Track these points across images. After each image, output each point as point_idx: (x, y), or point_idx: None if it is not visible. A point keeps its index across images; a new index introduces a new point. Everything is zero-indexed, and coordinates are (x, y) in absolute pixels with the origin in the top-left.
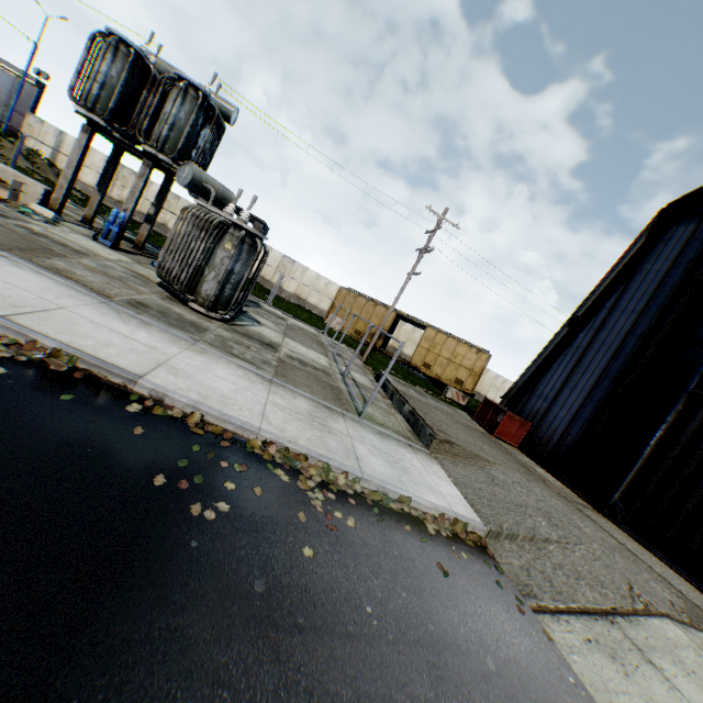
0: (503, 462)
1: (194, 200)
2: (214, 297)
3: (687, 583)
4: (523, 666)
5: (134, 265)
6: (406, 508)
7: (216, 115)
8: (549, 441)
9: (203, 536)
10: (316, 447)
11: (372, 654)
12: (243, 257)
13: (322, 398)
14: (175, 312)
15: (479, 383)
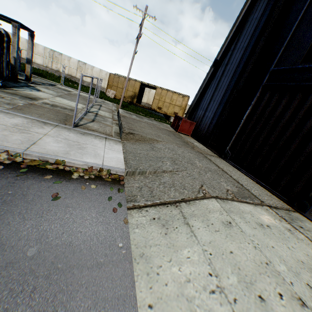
0: (168, 141)
1: None
2: None
3: (251, 181)
4: (73, 246)
5: None
6: (62, 166)
7: None
8: (204, 129)
9: None
10: None
11: None
12: None
13: (47, 119)
14: None
15: None
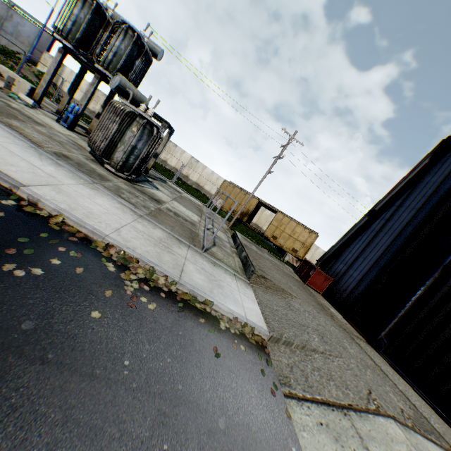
0: (303, 298)
1: (119, 99)
2: (122, 162)
3: (423, 401)
4: (252, 431)
5: (79, 140)
6: (209, 309)
7: (145, 50)
8: (344, 292)
9: (1, 284)
10: (150, 256)
11: (106, 393)
12: (144, 138)
13: (178, 234)
14: (90, 166)
15: (311, 256)
